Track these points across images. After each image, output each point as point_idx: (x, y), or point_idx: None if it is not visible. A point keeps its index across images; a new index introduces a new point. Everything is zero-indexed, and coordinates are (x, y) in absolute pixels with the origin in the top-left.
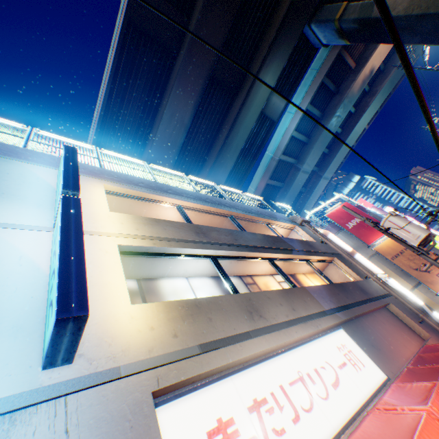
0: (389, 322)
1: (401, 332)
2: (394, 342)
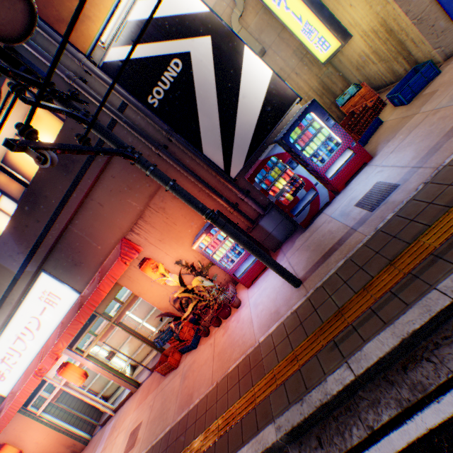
0: (115, 192)
1: (129, 199)
2: (108, 235)
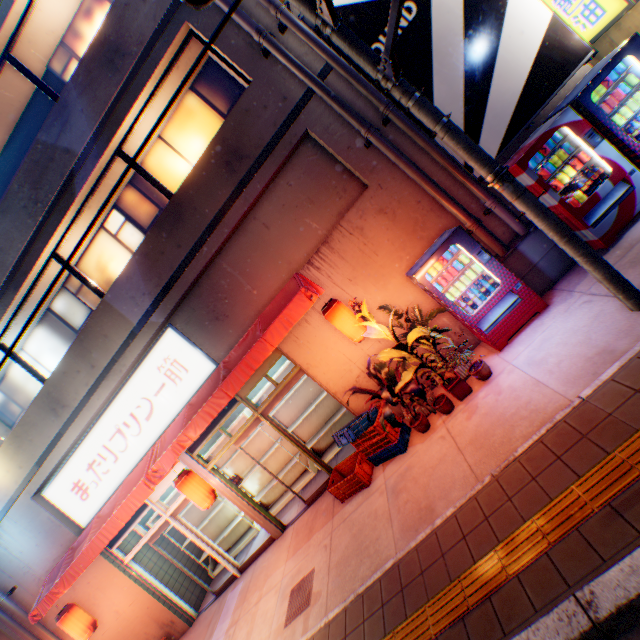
0: (289, 208)
1: (307, 219)
2: (269, 273)
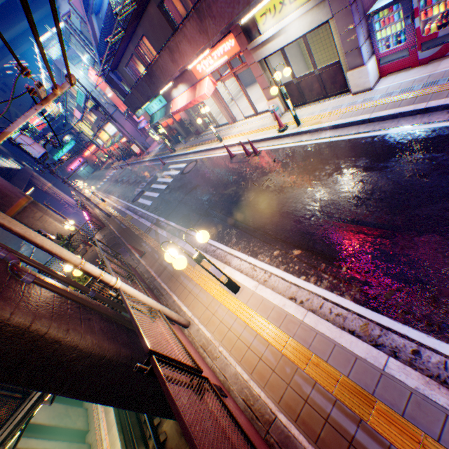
0: None
1: None
2: None
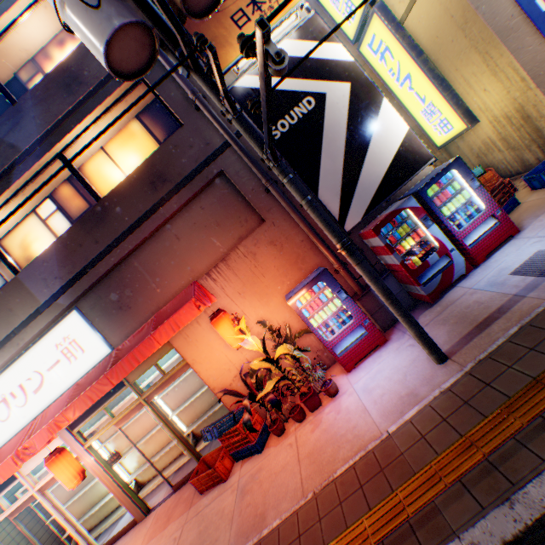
0: (199, 226)
1: (212, 237)
2: (174, 276)
